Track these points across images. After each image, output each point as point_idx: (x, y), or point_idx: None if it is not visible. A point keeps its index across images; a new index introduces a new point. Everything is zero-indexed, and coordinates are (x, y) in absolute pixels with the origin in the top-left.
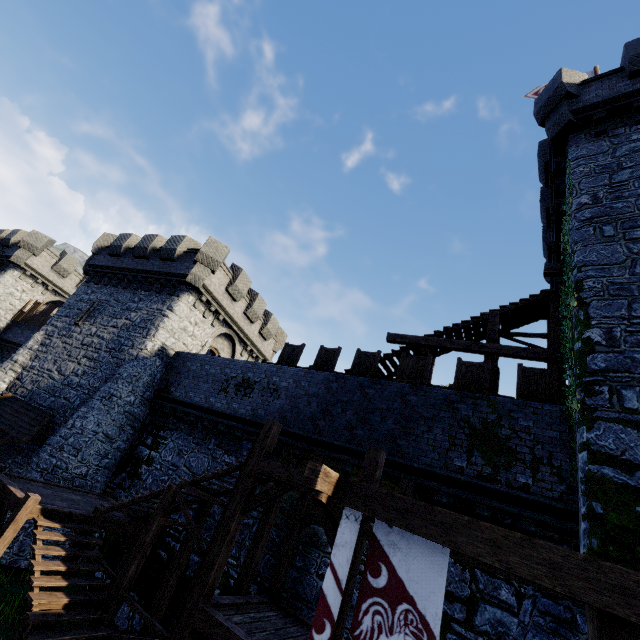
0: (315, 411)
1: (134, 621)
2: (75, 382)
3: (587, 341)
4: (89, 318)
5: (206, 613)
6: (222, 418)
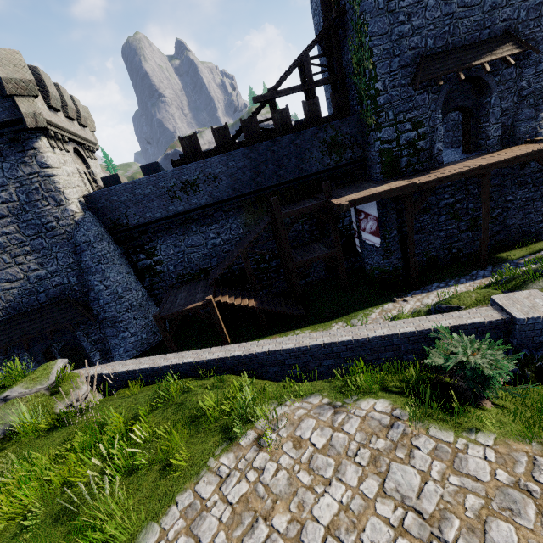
0: (251, 175)
1: None
2: (44, 274)
3: (377, 90)
4: None
5: (298, 262)
6: (191, 213)
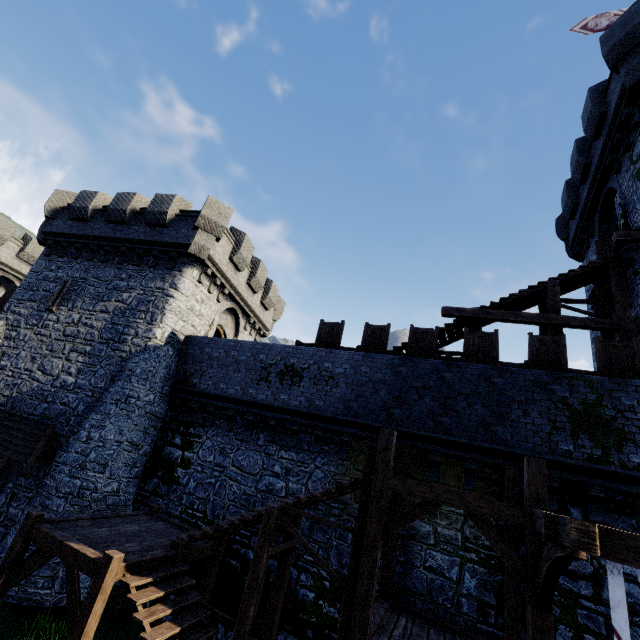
0: (386, 399)
1: (219, 635)
2: (70, 383)
3: None
4: (64, 302)
5: None
6: (270, 411)
